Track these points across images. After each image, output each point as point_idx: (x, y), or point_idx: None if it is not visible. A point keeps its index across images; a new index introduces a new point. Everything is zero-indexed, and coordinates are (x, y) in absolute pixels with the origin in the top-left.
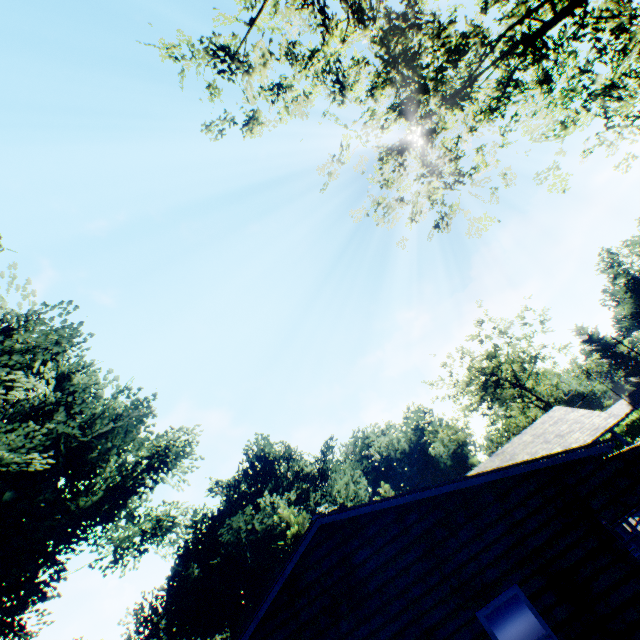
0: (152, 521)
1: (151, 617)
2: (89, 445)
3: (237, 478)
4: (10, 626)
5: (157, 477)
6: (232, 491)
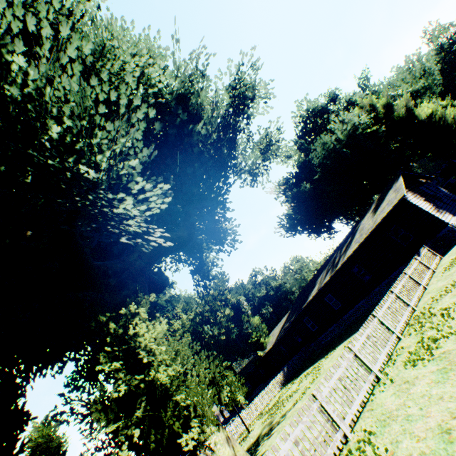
0: (262, 142)
1: (291, 226)
2: (184, 97)
3: (299, 136)
4: (219, 232)
5: (246, 116)
6: (298, 152)
